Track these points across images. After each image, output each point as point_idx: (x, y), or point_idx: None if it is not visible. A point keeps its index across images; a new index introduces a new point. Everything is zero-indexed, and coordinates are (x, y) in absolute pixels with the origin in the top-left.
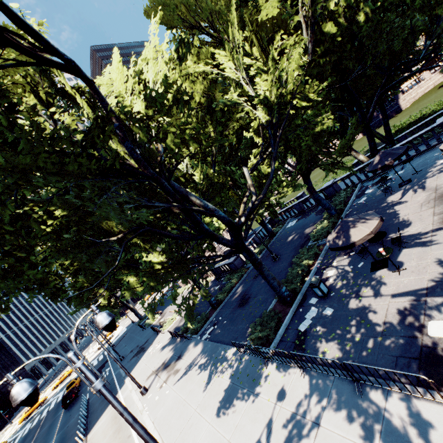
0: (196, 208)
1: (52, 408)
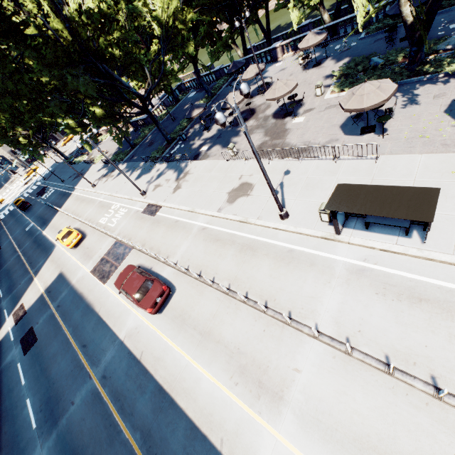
0: (119, 84)
1: (6, 217)
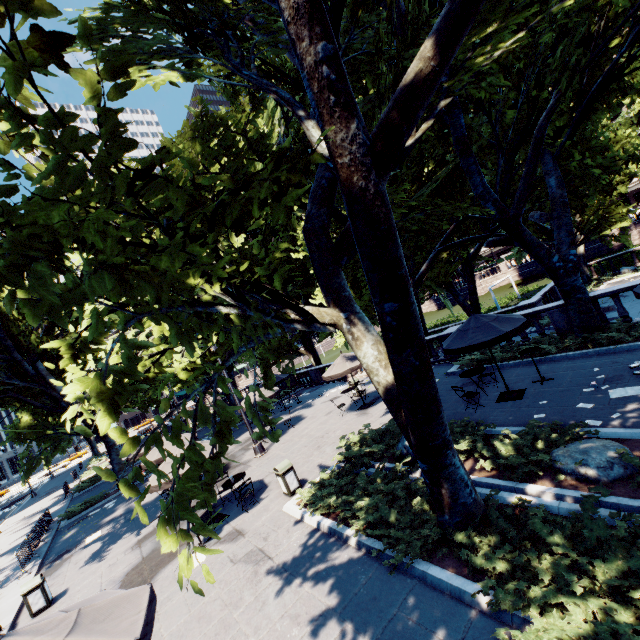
0: (52, 390)
1: None
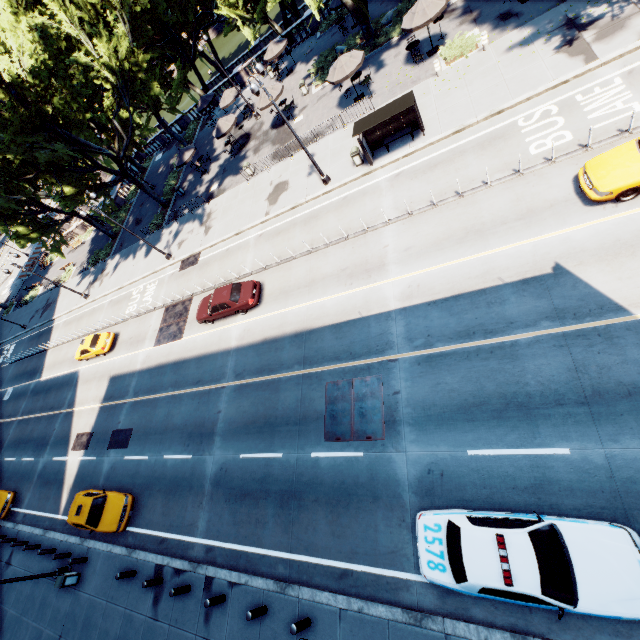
0: (88, 149)
1: None
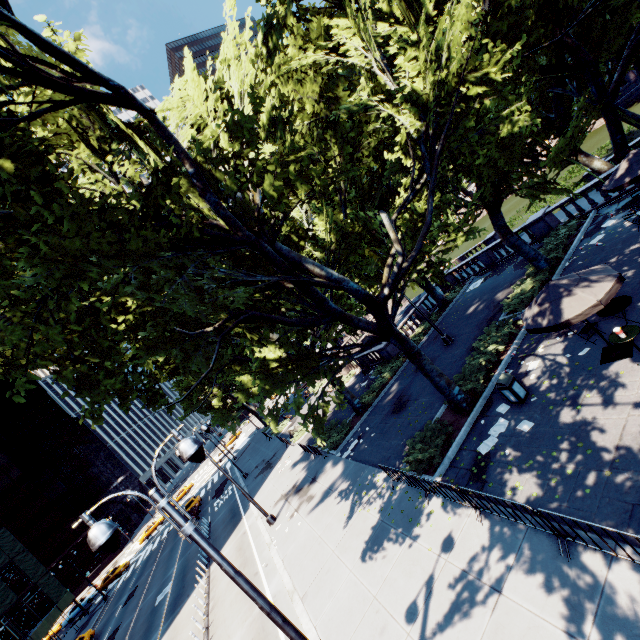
0: (316, 279)
1: (173, 529)
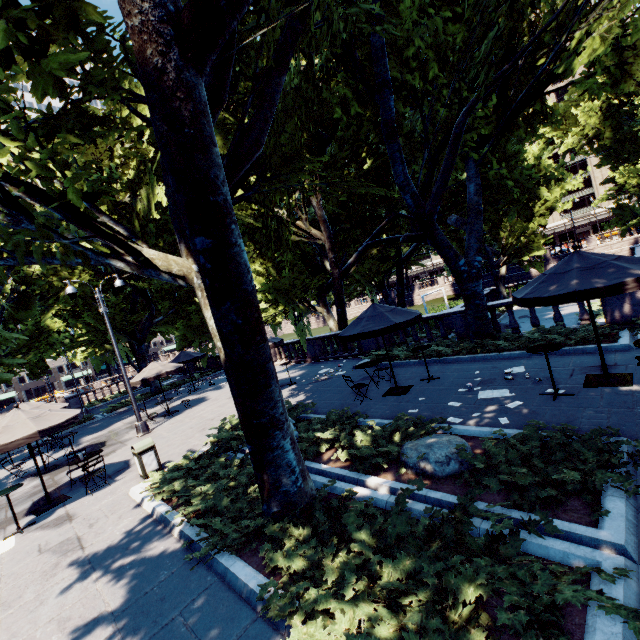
0: None
1: None
